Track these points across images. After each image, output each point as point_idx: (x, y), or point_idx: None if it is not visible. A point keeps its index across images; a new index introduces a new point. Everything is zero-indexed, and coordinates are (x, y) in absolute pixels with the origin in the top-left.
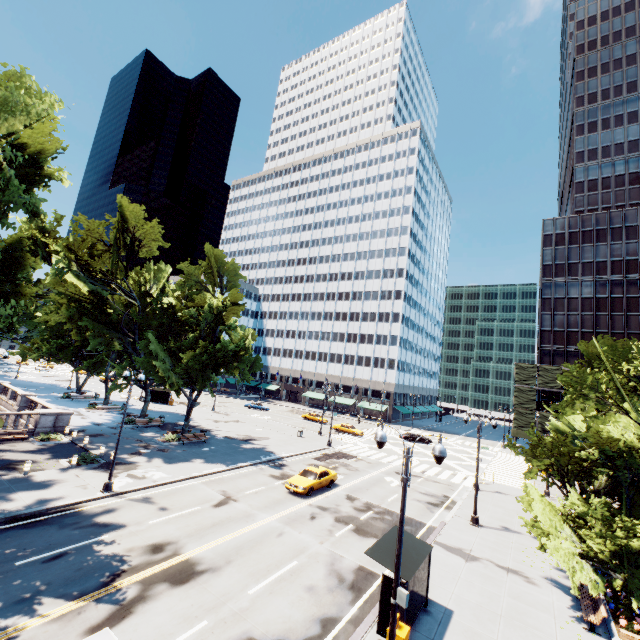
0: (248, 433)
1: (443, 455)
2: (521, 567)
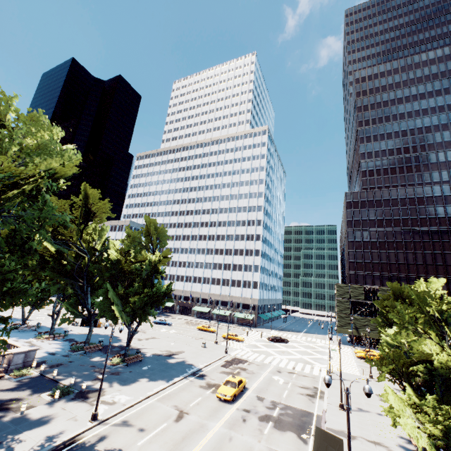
0: (167, 348)
1: (371, 392)
2: (380, 439)
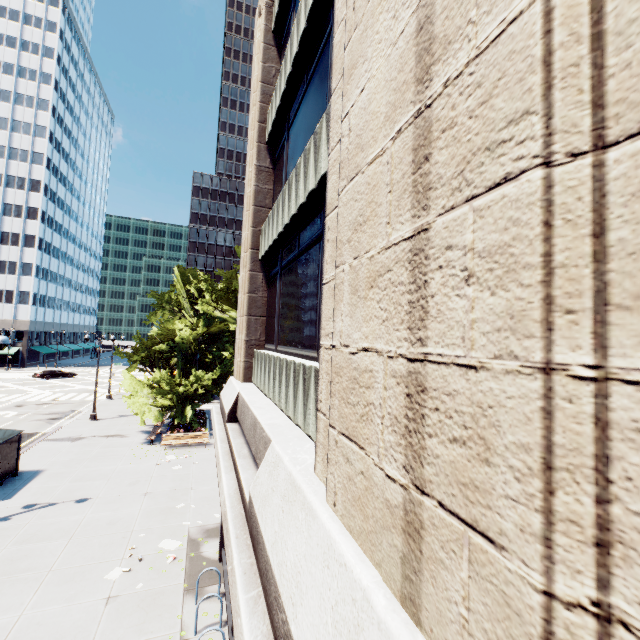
0: None
1: (5, 343)
2: (121, 432)
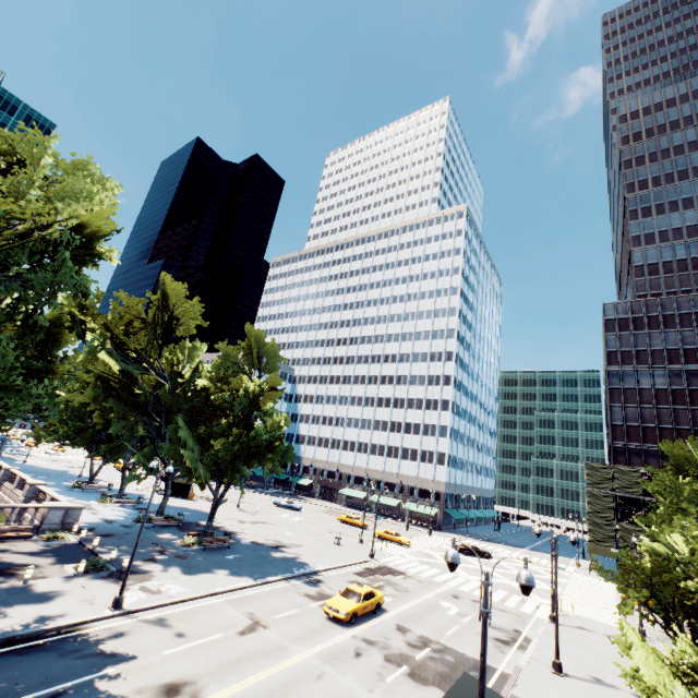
0: (278, 538)
1: (531, 584)
2: None
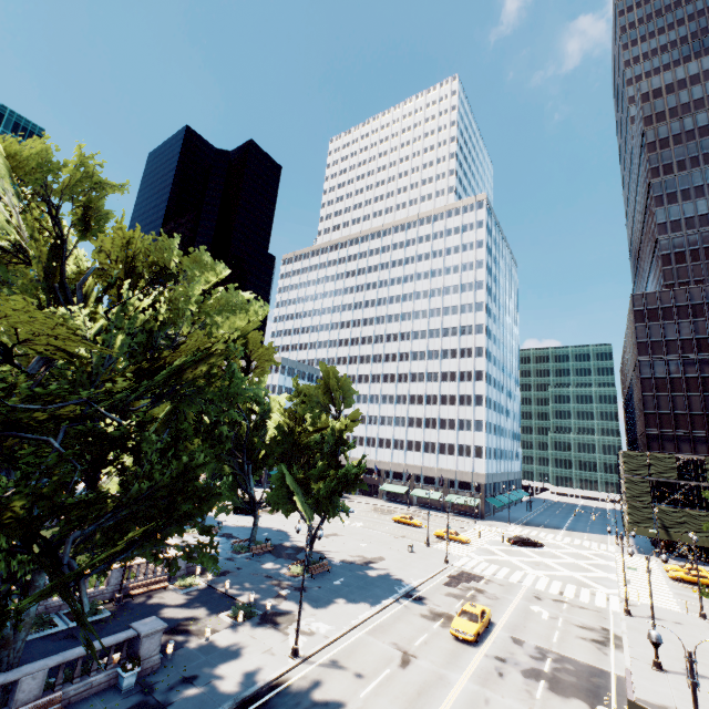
0: (359, 552)
1: None
2: None
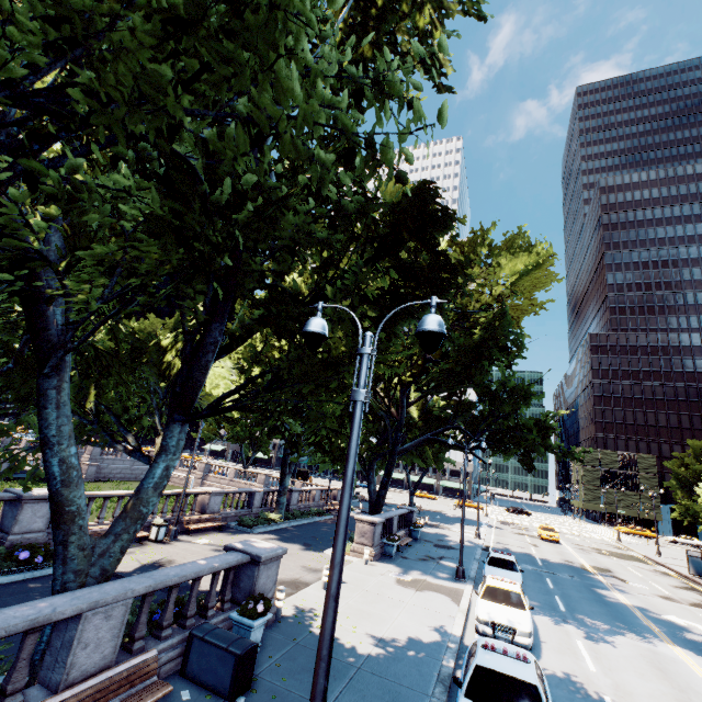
0: (423, 507)
1: None
2: None
